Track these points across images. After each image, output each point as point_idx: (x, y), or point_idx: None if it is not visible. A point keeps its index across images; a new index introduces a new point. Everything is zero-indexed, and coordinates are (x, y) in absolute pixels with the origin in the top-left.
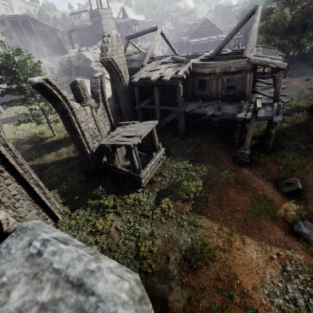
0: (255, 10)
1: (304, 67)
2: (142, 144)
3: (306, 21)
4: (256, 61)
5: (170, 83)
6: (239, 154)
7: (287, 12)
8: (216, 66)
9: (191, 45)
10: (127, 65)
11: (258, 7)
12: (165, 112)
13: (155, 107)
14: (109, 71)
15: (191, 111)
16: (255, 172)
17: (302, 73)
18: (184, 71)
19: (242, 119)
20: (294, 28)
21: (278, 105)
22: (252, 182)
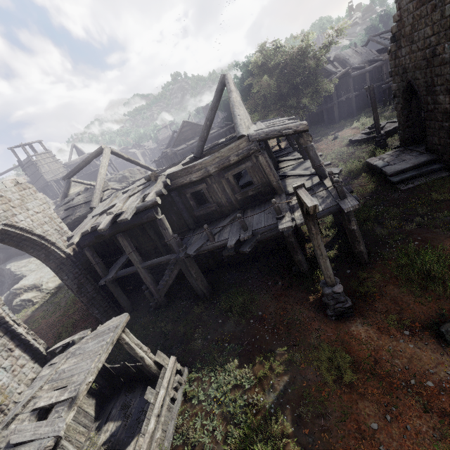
0: (224, 81)
1: (321, 128)
2: (123, 368)
3: (294, 81)
4: (260, 136)
5: (141, 220)
6: (327, 299)
7: (268, 80)
8: (206, 164)
9: (179, 153)
10: (69, 216)
11: (226, 76)
12: (163, 263)
13: (135, 268)
14: (13, 245)
15: (200, 249)
16: (377, 323)
17: (324, 134)
18: (155, 192)
19: (292, 229)
20: (285, 94)
21: (335, 183)
22: (392, 358)
